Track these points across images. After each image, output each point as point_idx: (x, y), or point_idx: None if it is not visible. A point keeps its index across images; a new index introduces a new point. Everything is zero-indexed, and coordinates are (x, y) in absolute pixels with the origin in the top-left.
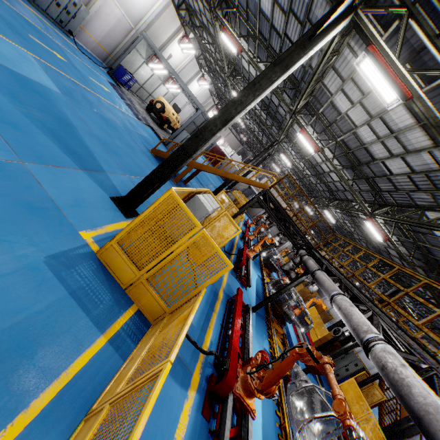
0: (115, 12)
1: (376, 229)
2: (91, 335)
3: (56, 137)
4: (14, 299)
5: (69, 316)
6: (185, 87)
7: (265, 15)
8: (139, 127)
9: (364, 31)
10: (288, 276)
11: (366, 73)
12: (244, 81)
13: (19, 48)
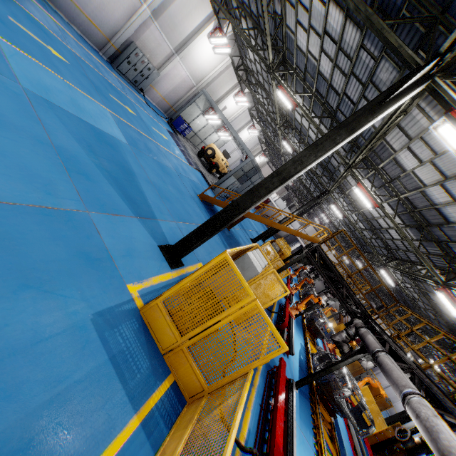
0: (181, 73)
1: (451, 303)
2: (124, 413)
3: (118, 186)
4: (58, 364)
5: (106, 388)
6: (237, 136)
7: (323, 76)
8: (190, 172)
9: (443, 97)
10: (340, 349)
11: (445, 137)
12: (295, 132)
13: (100, 106)
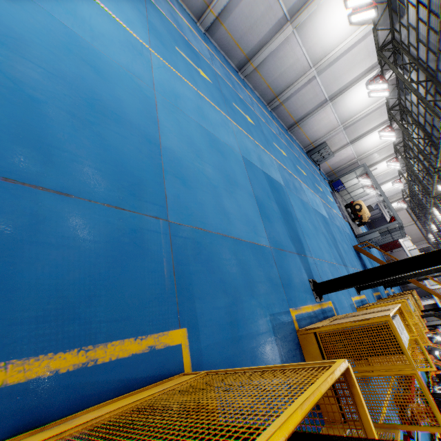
0: (348, 152)
1: None
2: None
3: (336, 248)
4: None
5: None
6: (388, 202)
7: None
8: (345, 225)
9: None
10: None
11: None
12: None
13: (318, 197)
